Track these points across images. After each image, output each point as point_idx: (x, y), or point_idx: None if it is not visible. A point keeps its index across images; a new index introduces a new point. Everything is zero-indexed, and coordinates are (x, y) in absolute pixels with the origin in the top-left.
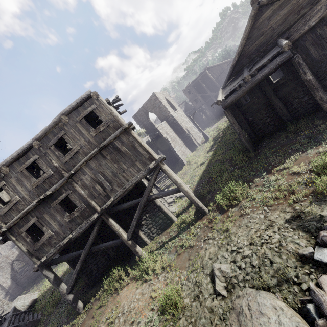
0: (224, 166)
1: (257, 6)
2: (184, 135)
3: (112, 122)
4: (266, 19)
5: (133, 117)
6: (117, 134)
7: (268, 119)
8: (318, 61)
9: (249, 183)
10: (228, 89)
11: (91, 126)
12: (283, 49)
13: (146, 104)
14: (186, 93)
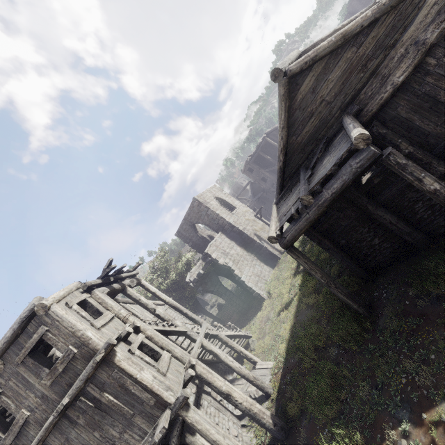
0: (320, 342)
1: (285, 80)
2: (253, 245)
3: (79, 349)
4: (308, 92)
5: (176, 234)
6: (88, 372)
7: (376, 240)
8: (437, 135)
9: (377, 439)
10: (283, 212)
11: (42, 367)
12: (355, 147)
13: (189, 215)
14: (247, 173)
